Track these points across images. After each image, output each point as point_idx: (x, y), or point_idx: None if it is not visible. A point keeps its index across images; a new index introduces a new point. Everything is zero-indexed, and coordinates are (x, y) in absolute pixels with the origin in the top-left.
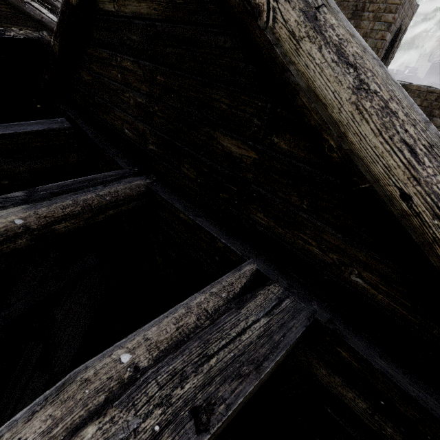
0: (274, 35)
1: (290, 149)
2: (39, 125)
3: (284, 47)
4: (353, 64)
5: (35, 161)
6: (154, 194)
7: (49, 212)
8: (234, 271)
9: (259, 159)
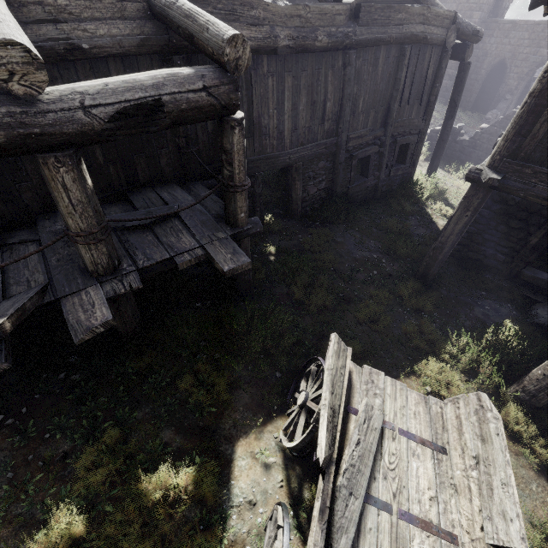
0: None
1: None
2: None
3: None
4: None
5: None
6: None
7: None
8: None
9: None
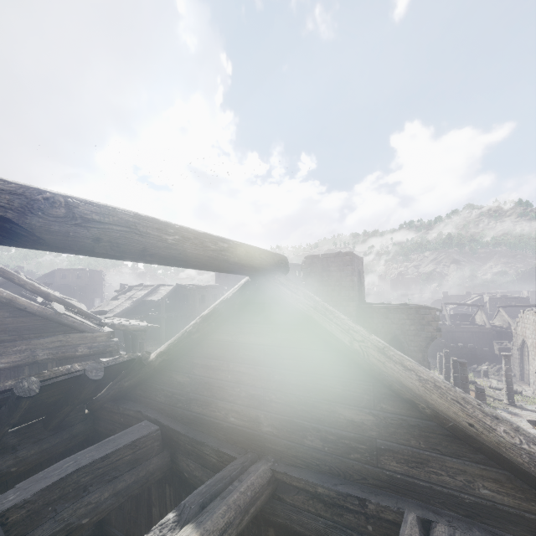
0: (370, 361)
1: (396, 410)
2: (130, 435)
3: (378, 365)
4: (411, 370)
5: (120, 480)
6: (280, 477)
7: (214, 525)
8: (404, 524)
9: (377, 419)
